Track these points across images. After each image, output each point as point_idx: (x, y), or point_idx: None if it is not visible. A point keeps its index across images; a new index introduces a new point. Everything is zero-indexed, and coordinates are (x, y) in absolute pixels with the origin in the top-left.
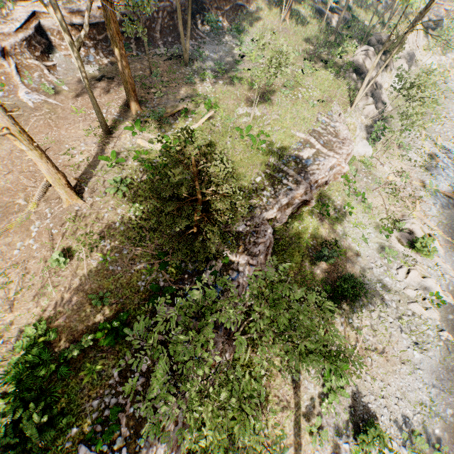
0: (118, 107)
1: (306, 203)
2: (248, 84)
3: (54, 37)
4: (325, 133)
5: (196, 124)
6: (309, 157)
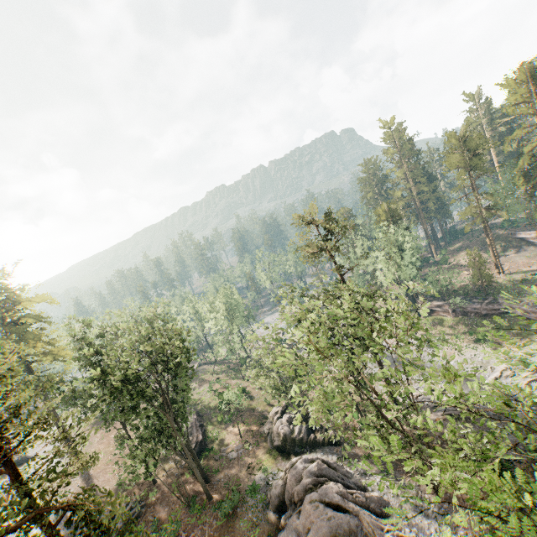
0: None
1: None
2: None
3: None
4: None
5: None
6: None
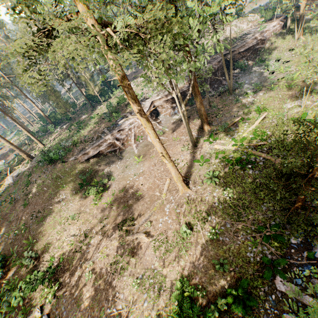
0: (196, 131)
1: None
2: (286, 87)
3: (159, 108)
4: None
5: (252, 125)
6: None
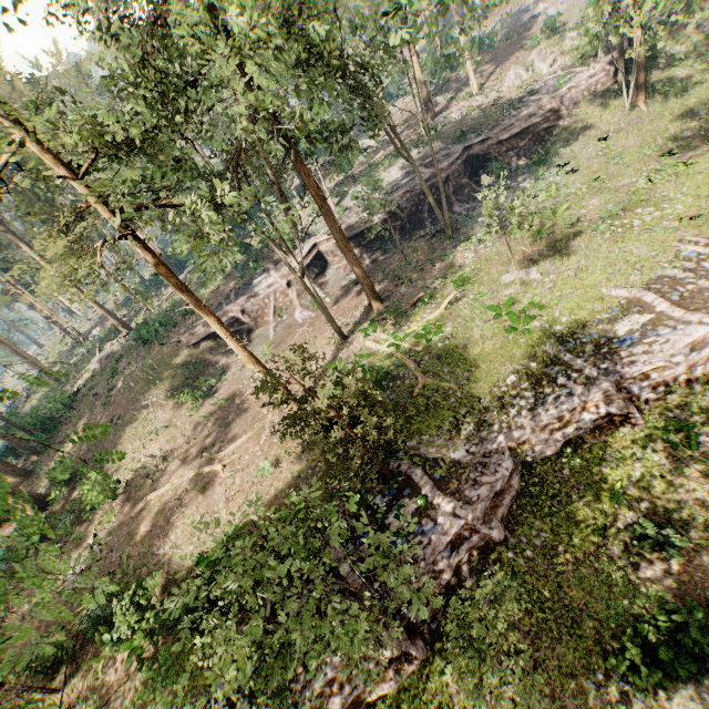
0: (363, 308)
1: (624, 421)
2: (532, 235)
3: (329, 256)
4: (691, 276)
5: (436, 311)
6: (632, 330)
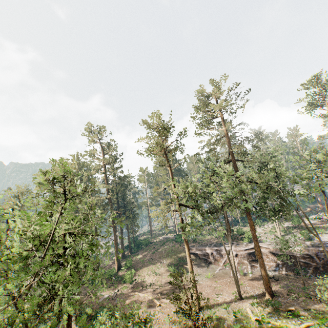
0: (261, 291)
1: None
2: None
3: (264, 256)
4: None
5: (297, 325)
6: None
